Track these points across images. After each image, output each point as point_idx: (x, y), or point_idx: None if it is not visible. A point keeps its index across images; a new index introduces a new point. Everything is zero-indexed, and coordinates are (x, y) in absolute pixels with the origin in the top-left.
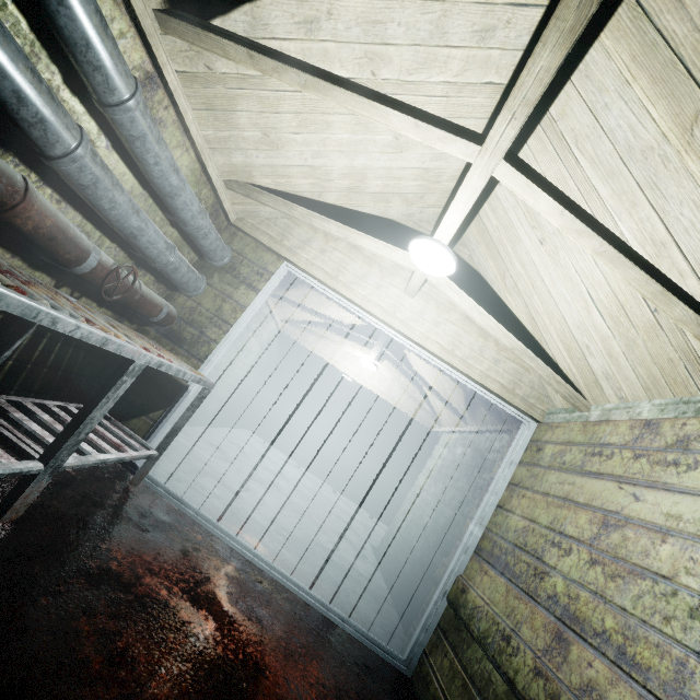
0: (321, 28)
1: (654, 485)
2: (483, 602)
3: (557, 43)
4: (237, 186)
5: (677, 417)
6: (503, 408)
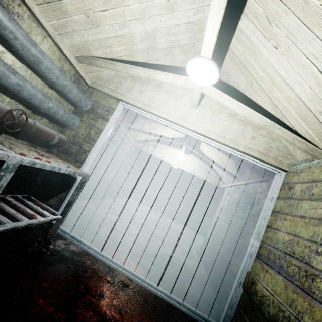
0: None
1: None
2: (269, 293)
3: None
4: (83, 58)
5: None
6: (262, 166)
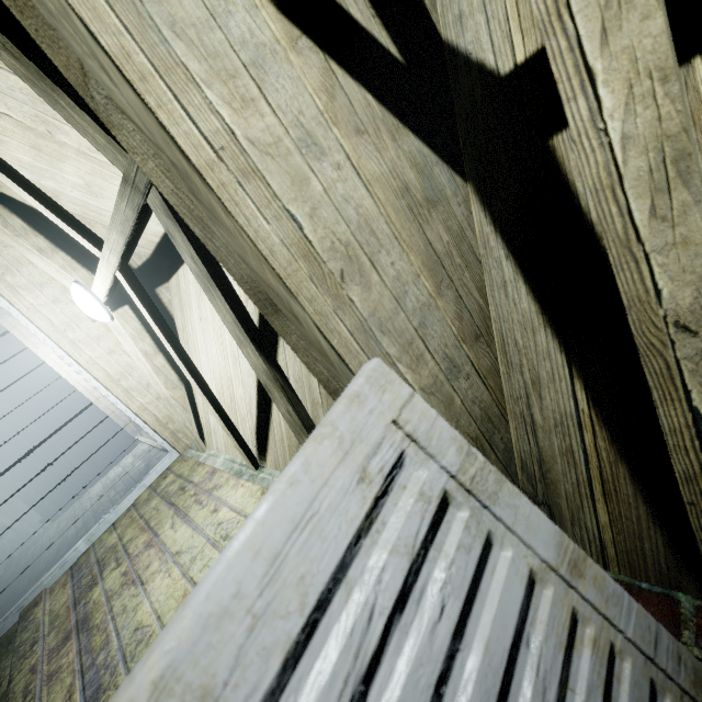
0: None
1: (185, 517)
2: (42, 613)
3: (118, 232)
4: None
5: (224, 470)
6: (154, 438)
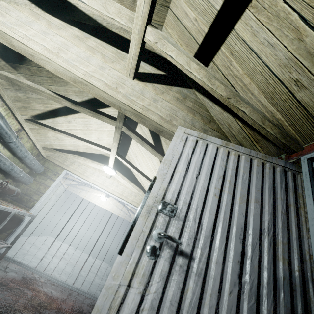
0: (72, 122)
1: None
2: None
3: (115, 142)
4: (47, 149)
5: None
6: None
